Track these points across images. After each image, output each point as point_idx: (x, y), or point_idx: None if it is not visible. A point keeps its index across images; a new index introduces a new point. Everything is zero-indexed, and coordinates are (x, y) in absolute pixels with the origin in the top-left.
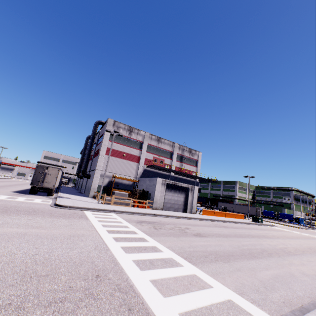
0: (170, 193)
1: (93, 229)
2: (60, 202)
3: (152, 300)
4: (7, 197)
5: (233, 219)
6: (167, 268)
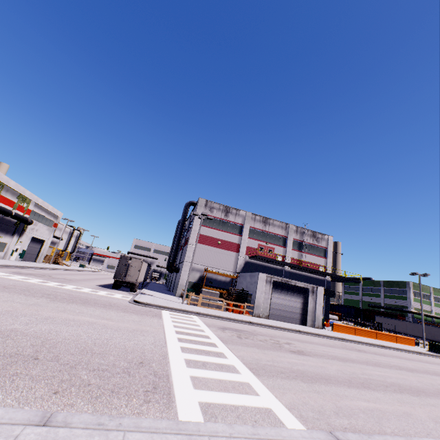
0: (279, 295)
1: (161, 327)
2: (140, 298)
3: (180, 388)
4: (90, 290)
5: (389, 343)
6: (218, 372)
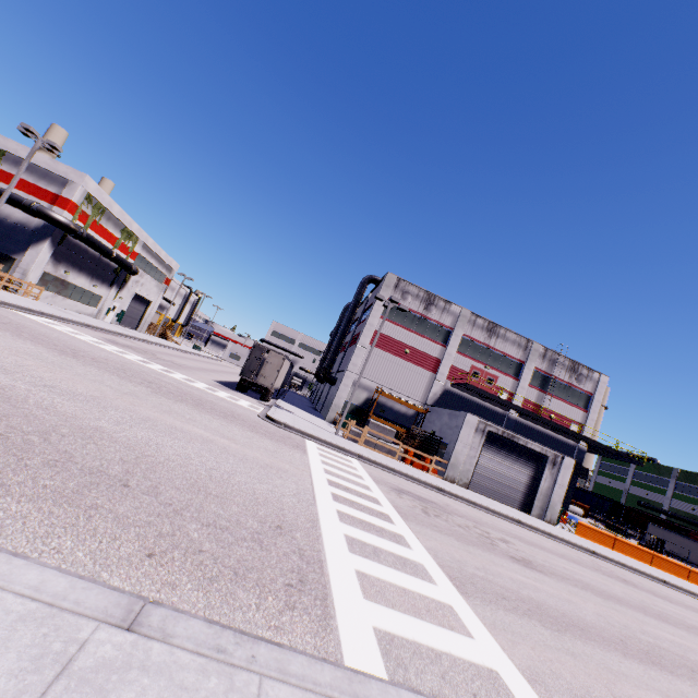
0: (494, 455)
1: (306, 469)
2: (275, 414)
3: (341, 591)
4: (206, 386)
5: (675, 579)
6: (400, 572)
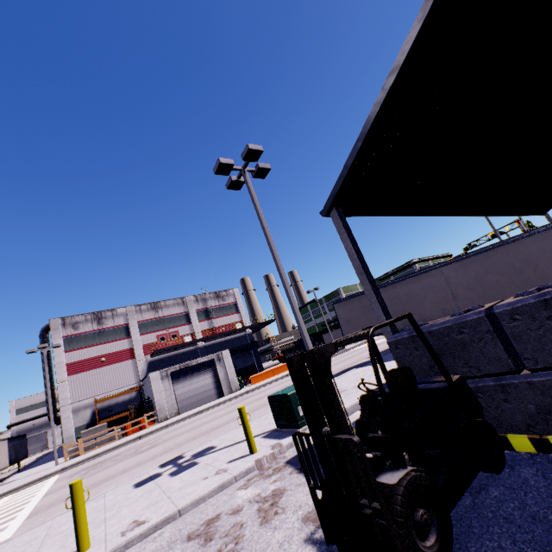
0: (184, 382)
1: None
2: None
3: None
4: None
5: None
6: None
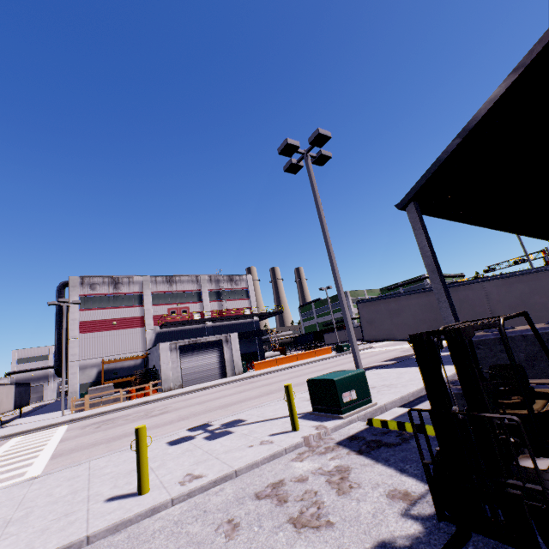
0: (191, 358)
1: None
2: None
3: None
4: None
5: (305, 360)
6: None
